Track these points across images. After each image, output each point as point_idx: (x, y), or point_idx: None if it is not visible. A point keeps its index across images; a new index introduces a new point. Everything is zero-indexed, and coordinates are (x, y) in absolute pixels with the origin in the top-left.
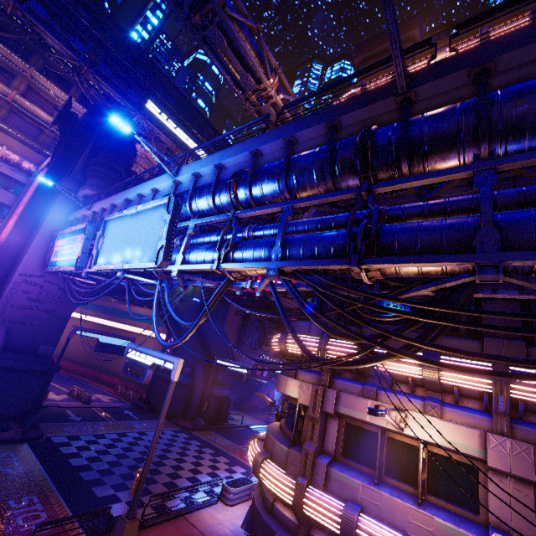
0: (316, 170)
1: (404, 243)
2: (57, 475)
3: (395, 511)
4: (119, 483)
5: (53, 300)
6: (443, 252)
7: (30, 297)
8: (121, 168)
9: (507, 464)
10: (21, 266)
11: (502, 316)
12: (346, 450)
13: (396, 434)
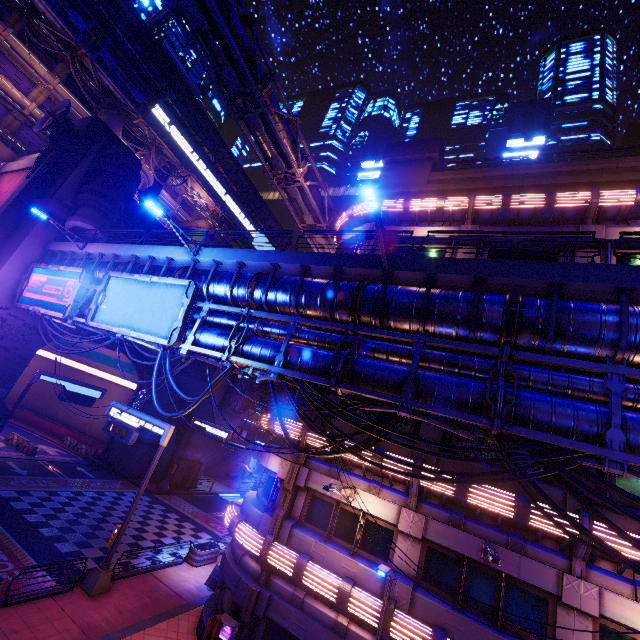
0: (321, 302)
1: (367, 377)
2: (14, 529)
3: (334, 559)
4: (82, 541)
5: (15, 336)
6: (388, 389)
7: None
8: (121, 200)
9: (408, 528)
10: None
11: (408, 437)
12: (308, 516)
13: (347, 506)
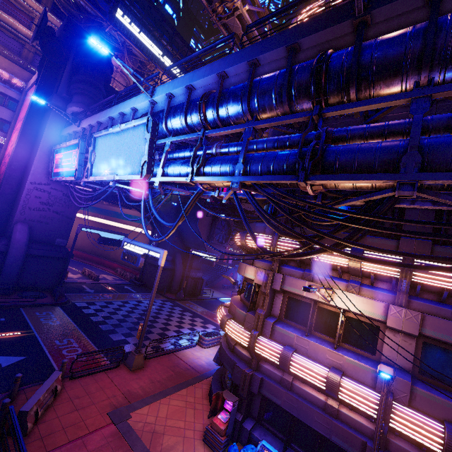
0: (275, 94)
1: (343, 162)
2: (84, 326)
3: (318, 352)
4: (127, 333)
5: (60, 203)
6: (374, 171)
7: (42, 201)
8: (101, 85)
9: (400, 325)
10: (30, 176)
11: (411, 223)
12: (287, 314)
13: (324, 304)
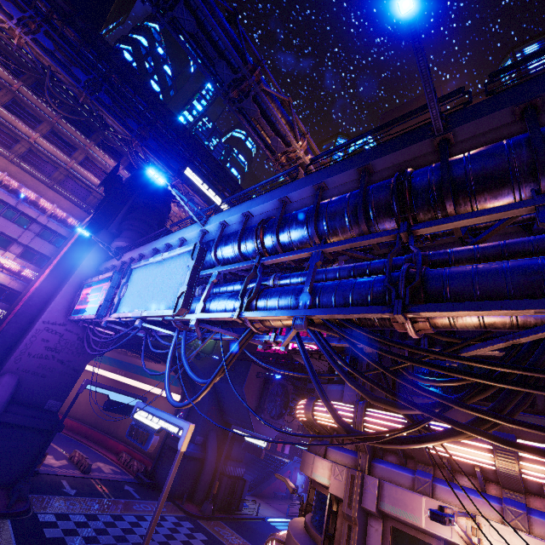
0: (348, 213)
1: (457, 288)
2: None
3: None
4: None
5: (70, 350)
6: (511, 298)
7: (48, 346)
8: (155, 223)
9: None
10: (46, 314)
11: None
12: None
13: None
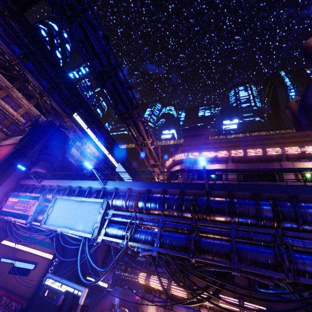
0: (175, 208)
1: (208, 250)
2: None
3: None
4: None
5: None
6: (221, 257)
7: None
8: (60, 156)
9: None
10: None
11: (240, 288)
12: None
13: None
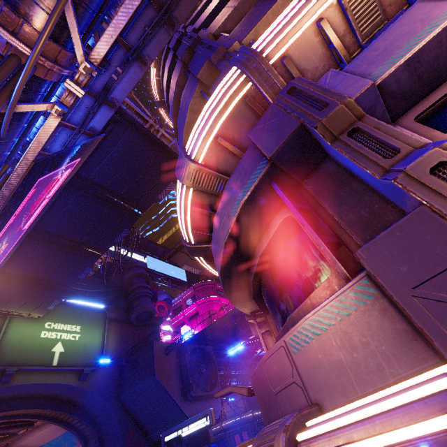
0: None
1: None
2: None
3: None
4: None
5: None
6: None
7: None
8: None
9: None
10: None
11: None
12: None
13: None
